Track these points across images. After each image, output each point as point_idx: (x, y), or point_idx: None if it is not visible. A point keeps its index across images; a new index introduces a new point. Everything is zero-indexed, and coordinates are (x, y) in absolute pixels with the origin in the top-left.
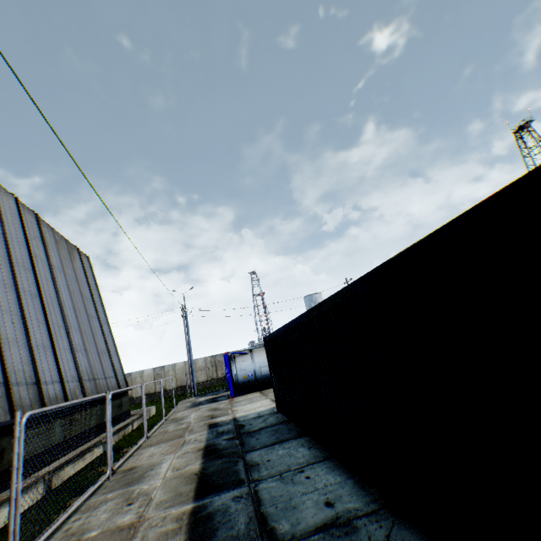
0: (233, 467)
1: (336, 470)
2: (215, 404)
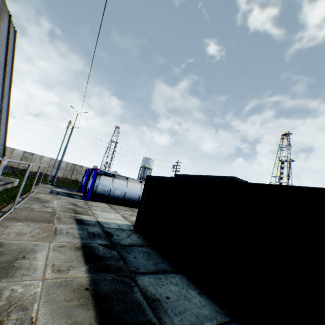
0: (132, 295)
1: None
2: (73, 200)
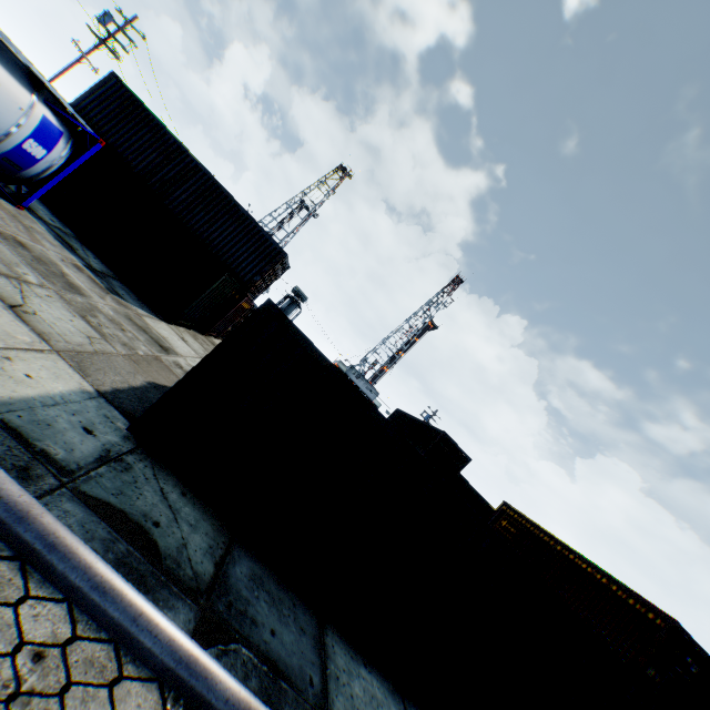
0: None
1: None
2: None
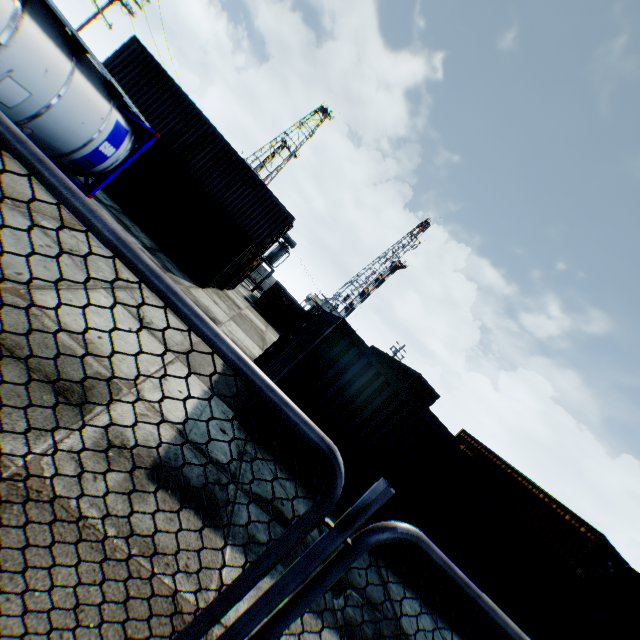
0: None
1: (445, 623)
2: None
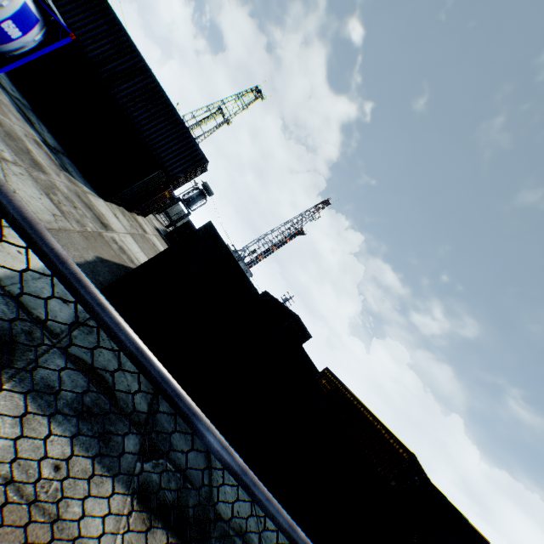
0: None
1: None
2: None
